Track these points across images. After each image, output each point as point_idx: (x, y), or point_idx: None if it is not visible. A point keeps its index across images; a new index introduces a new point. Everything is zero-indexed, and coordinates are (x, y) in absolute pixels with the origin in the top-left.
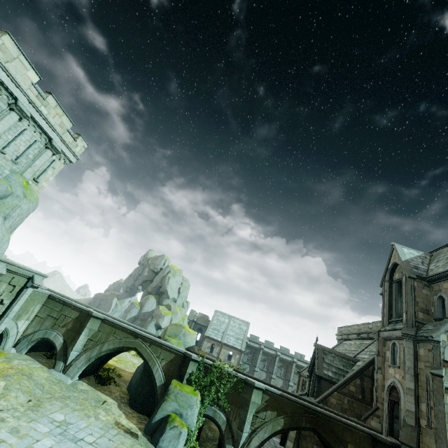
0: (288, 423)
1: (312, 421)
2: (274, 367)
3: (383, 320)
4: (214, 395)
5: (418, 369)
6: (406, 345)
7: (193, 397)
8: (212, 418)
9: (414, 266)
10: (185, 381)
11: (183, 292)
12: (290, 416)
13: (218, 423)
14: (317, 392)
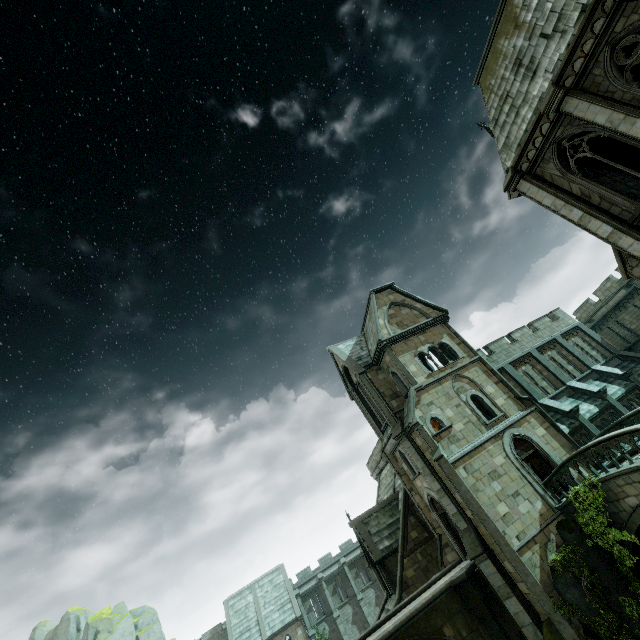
0: None
1: None
2: (351, 584)
3: (378, 435)
4: None
5: (430, 462)
6: (405, 447)
7: None
8: None
9: (357, 358)
10: None
11: (150, 638)
12: None
13: None
14: (391, 582)
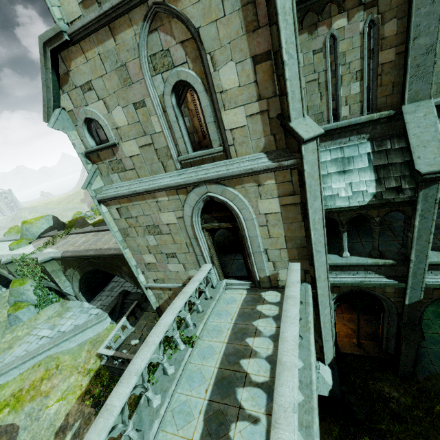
0: (80, 272)
1: (90, 265)
2: None
3: None
4: (38, 276)
5: None
6: None
7: (20, 288)
8: (51, 287)
9: None
10: (19, 277)
11: None
12: (79, 268)
13: (55, 288)
14: None
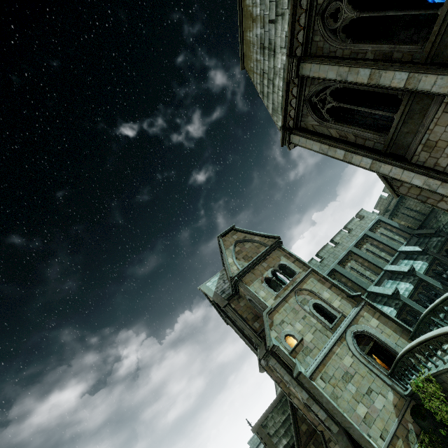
0: None
1: None
2: None
3: (253, 351)
4: None
5: None
6: (272, 364)
7: None
8: None
9: (221, 291)
10: None
11: None
12: None
13: None
14: None
